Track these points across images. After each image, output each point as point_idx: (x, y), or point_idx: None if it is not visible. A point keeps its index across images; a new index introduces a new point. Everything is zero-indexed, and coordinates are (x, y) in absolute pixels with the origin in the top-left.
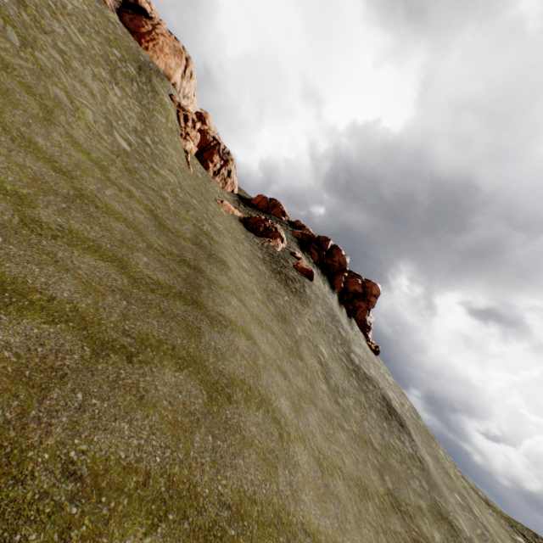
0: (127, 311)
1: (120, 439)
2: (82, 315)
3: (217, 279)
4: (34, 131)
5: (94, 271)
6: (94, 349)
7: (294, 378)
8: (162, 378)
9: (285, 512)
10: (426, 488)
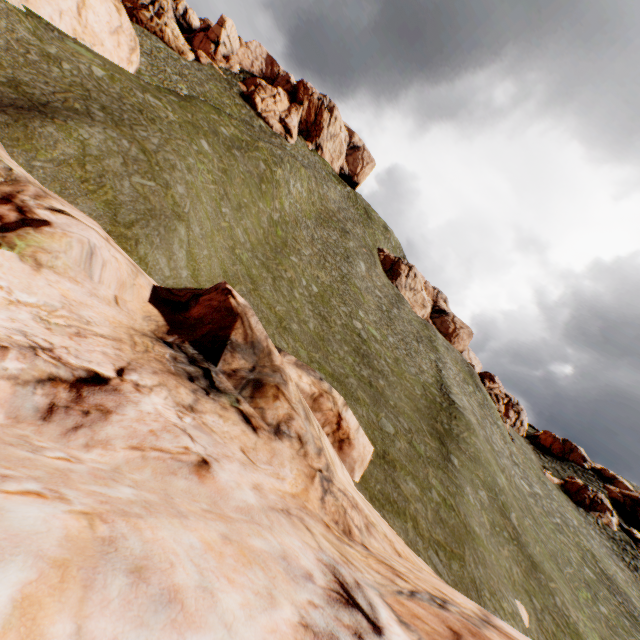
0: None
1: None
2: None
3: None
4: (548, 536)
5: None
6: None
7: None
8: None
9: None
10: None
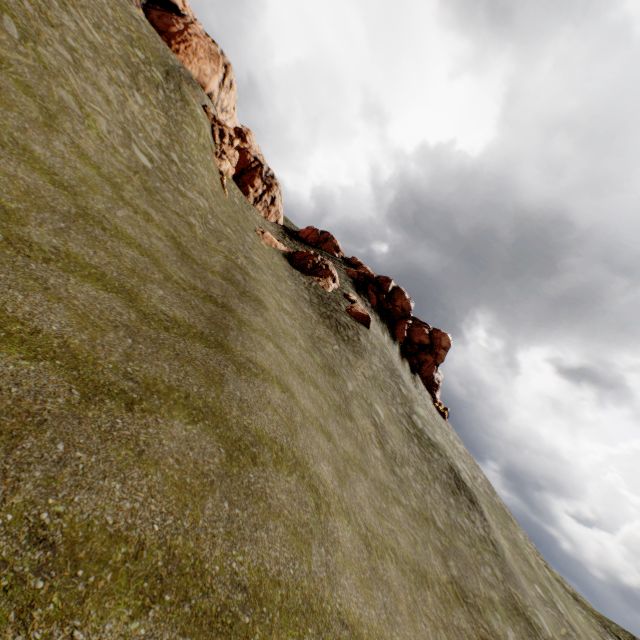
0: (132, 351)
1: (108, 500)
2: (74, 352)
3: (250, 320)
4: (31, 137)
5: (94, 302)
6: (85, 393)
7: (341, 441)
8: (169, 431)
9: (317, 597)
10: (499, 577)
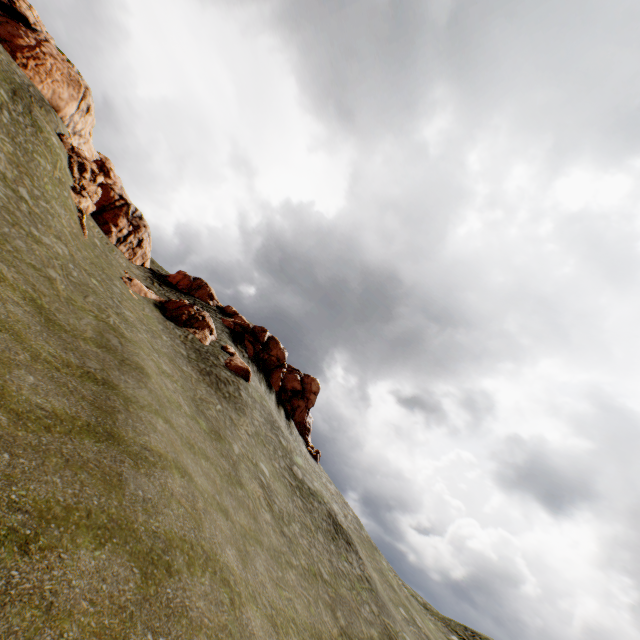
0: (12, 470)
1: None
2: None
3: (136, 395)
4: None
5: None
6: None
7: (237, 515)
8: (77, 567)
9: None
10: (376, 612)
